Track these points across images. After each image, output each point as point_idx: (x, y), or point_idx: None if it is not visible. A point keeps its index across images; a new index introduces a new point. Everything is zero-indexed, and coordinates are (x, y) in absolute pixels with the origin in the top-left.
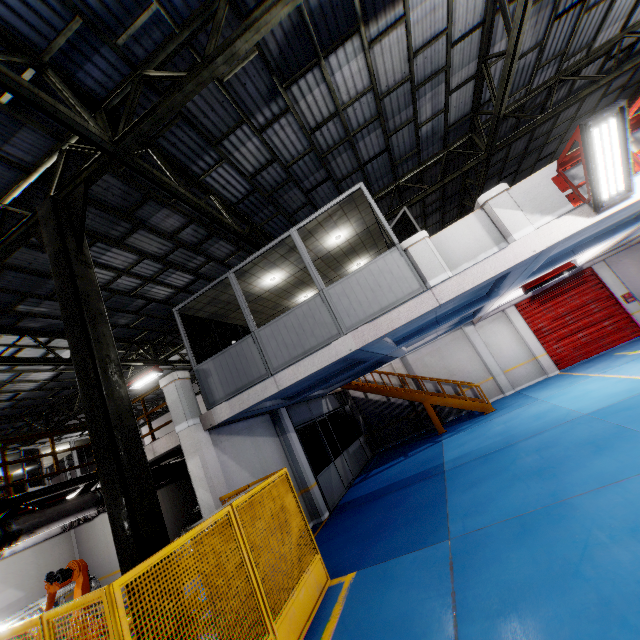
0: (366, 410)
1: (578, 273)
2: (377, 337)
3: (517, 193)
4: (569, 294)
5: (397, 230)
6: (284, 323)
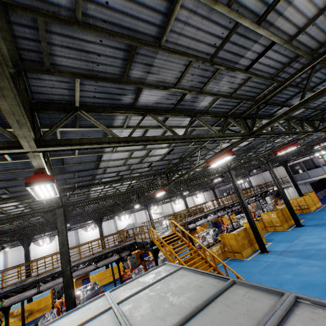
0: None
1: None
2: None
3: None
4: None
5: None
6: (312, 171)
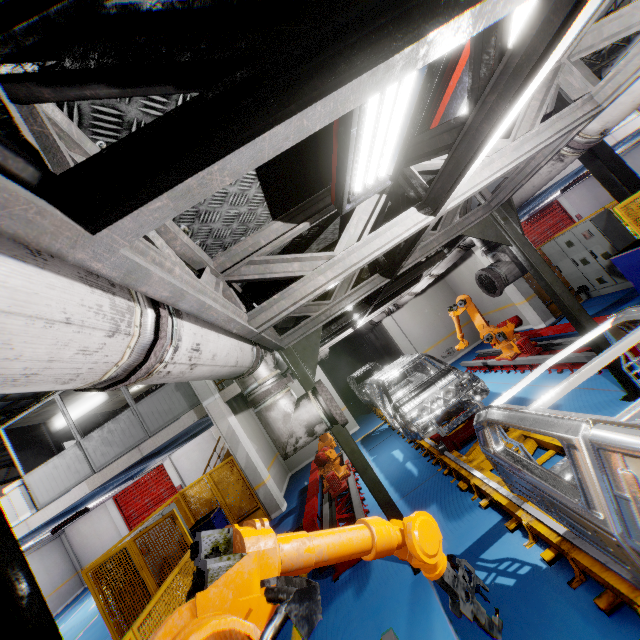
0: None
1: (550, 204)
2: None
3: None
4: (547, 217)
5: None
6: None
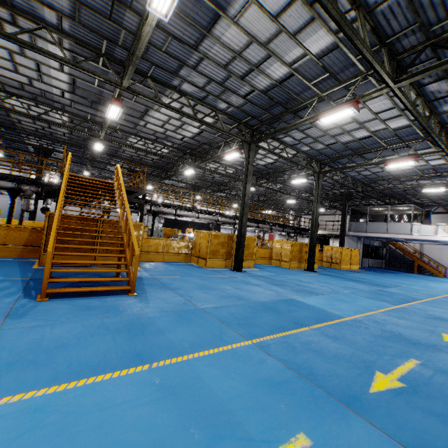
0: (392, 253)
1: None
2: (393, 237)
3: (445, 227)
4: None
5: (447, 199)
6: (375, 224)
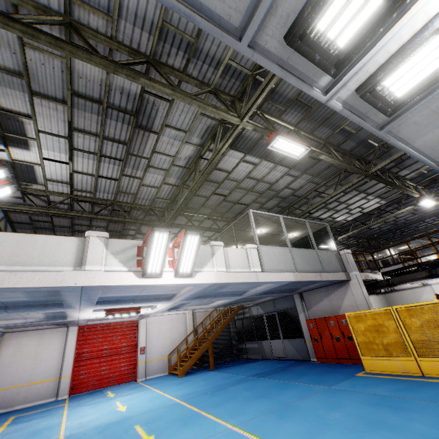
0: None
1: None
2: None
3: None
4: None
5: None
6: None
